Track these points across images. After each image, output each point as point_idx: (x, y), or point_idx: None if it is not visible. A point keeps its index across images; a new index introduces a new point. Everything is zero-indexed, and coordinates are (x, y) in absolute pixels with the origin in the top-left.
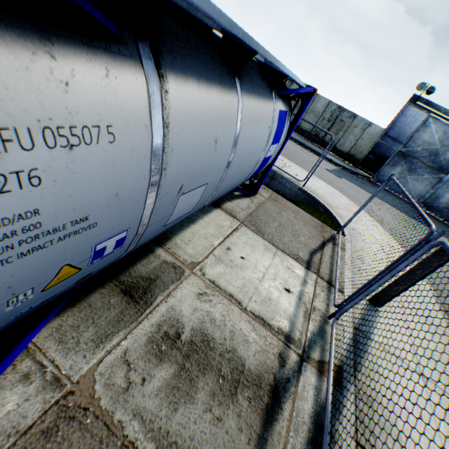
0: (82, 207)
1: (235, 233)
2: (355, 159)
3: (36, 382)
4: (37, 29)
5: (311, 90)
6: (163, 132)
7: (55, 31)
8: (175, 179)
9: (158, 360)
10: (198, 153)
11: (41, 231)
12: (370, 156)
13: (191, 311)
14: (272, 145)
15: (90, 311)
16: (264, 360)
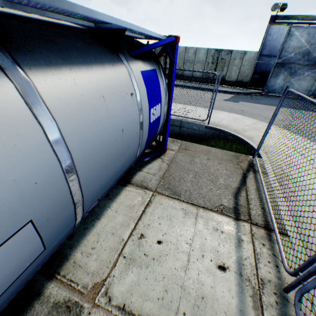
0: None
1: (148, 209)
2: (244, 83)
3: None
4: None
5: (171, 39)
6: None
7: None
8: None
9: None
10: None
11: None
12: (255, 76)
13: None
14: (152, 108)
15: None
16: None
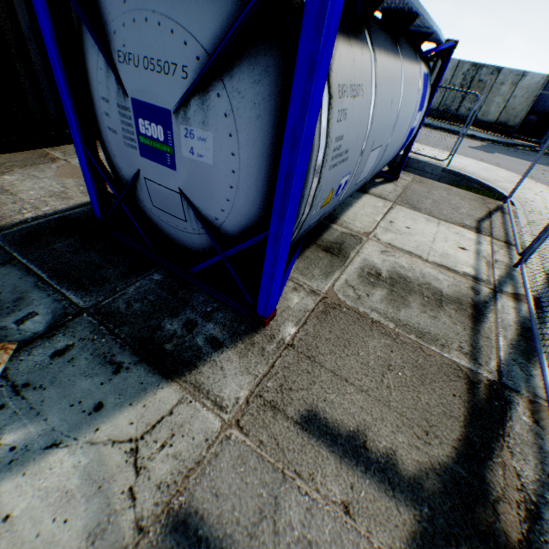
0: (349, 141)
1: (391, 211)
2: (507, 127)
3: (301, 292)
4: (346, 34)
5: (451, 44)
6: (375, 91)
7: (349, 34)
8: (373, 133)
9: (371, 286)
10: (384, 112)
11: (339, 152)
12: (530, 118)
13: (381, 261)
14: (417, 113)
15: (310, 261)
16: (458, 291)
